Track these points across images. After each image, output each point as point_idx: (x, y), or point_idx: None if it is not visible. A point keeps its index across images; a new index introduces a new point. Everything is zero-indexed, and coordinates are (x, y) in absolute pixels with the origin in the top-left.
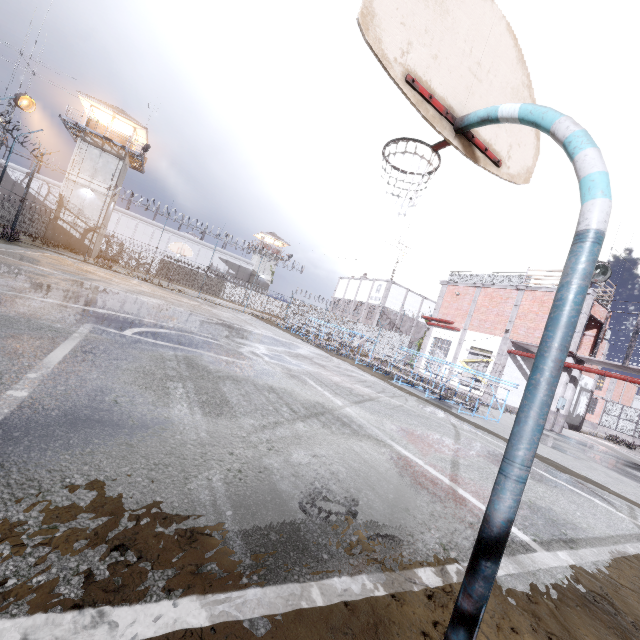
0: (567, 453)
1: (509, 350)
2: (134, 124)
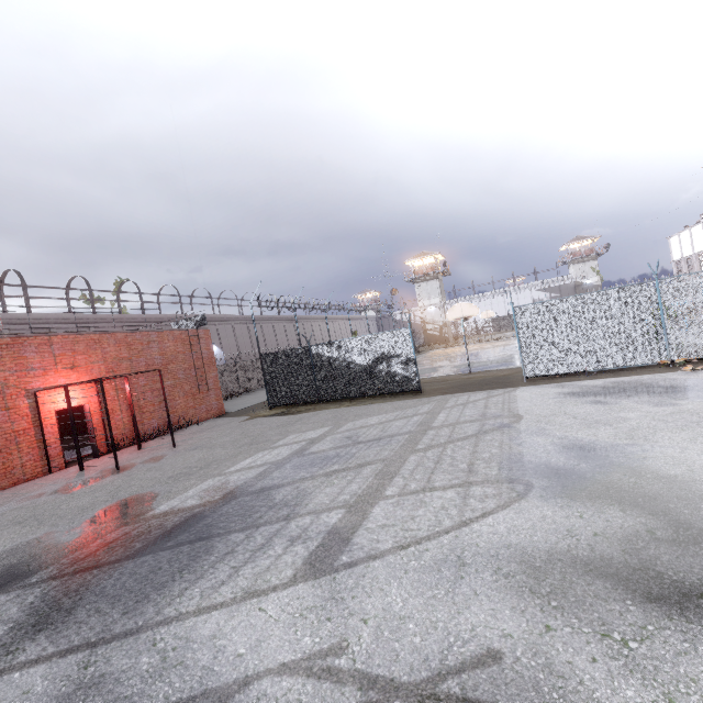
0: None
1: None
2: (432, 256)
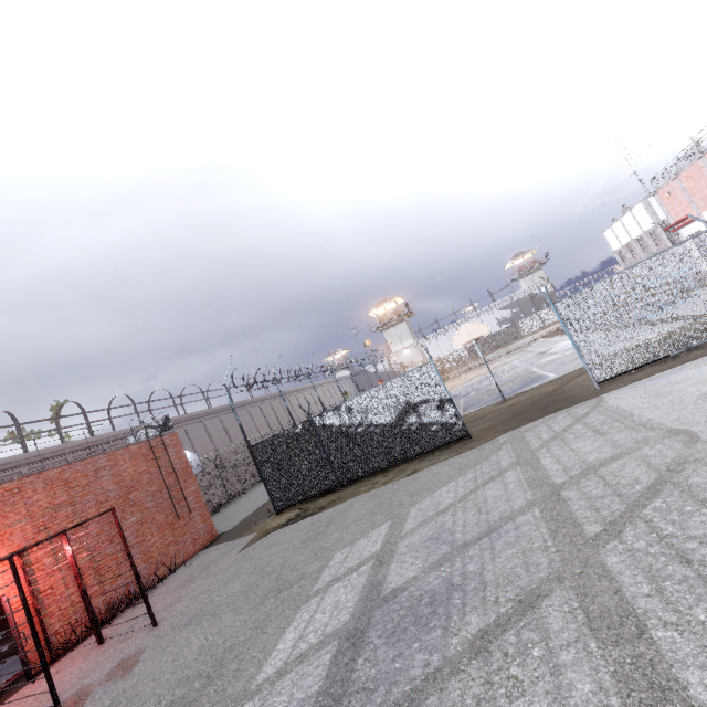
0: None
1: None
2: (393, 300)
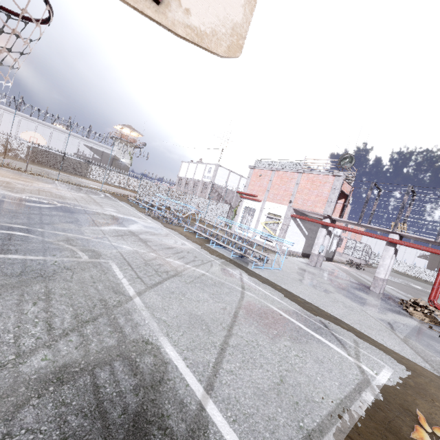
0: (321, 289)
1: (292, 215)
2: None
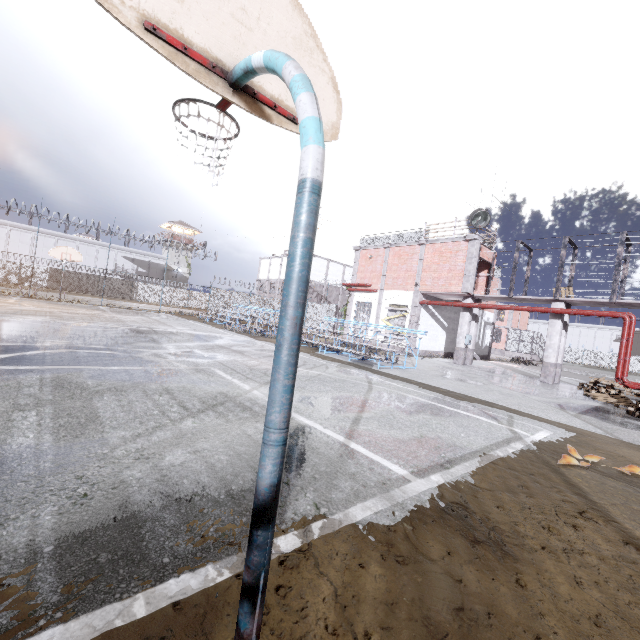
0: (471, 382)
1: (421, 301)
2: None
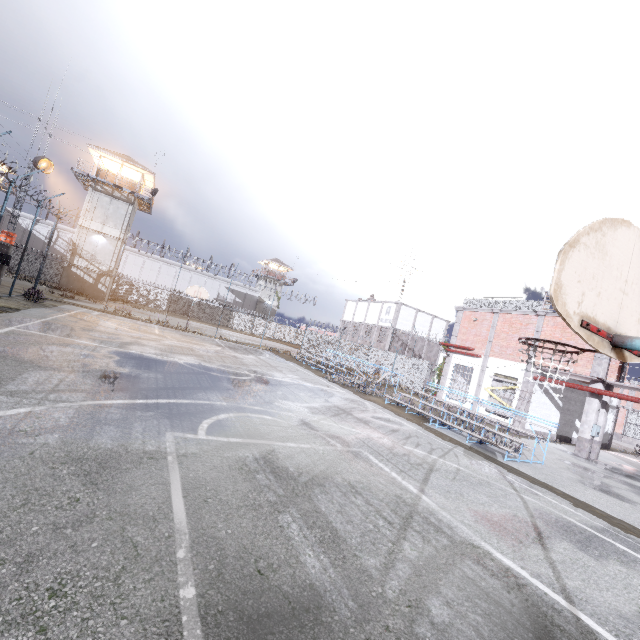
0: (621, 498)
1: (535, 377)
2: (142, 170)
